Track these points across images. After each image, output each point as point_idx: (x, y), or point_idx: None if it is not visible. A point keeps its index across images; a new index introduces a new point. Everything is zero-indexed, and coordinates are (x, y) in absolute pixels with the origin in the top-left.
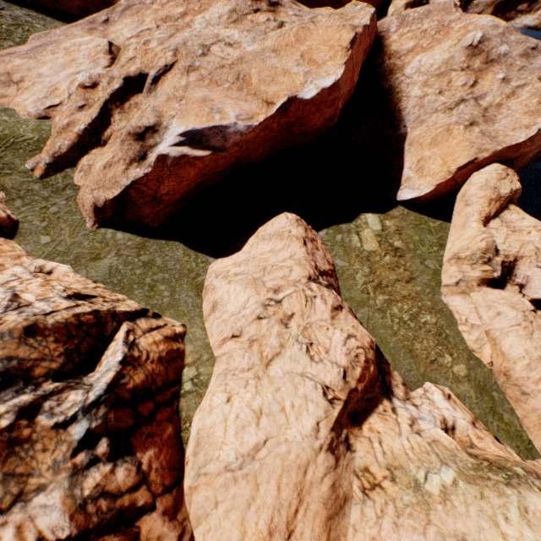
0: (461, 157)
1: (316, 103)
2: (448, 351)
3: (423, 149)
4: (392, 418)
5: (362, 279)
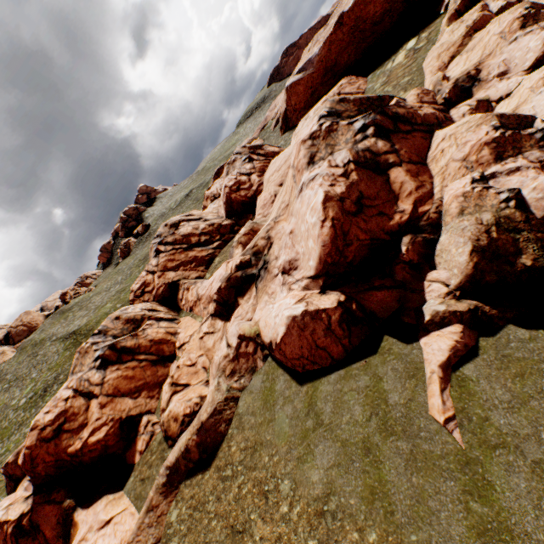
0: None
1: (360, 3)
2: (405, 90)
3: None
4: None
5: (378, 86)
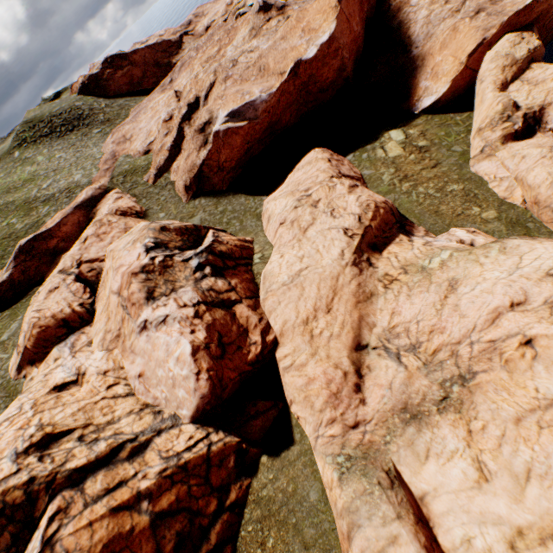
0: (469, 45)
1: (320, 59)
2: (476, 205)
3: (434, 57)
4: (408, 244)
5: (388, 178)
